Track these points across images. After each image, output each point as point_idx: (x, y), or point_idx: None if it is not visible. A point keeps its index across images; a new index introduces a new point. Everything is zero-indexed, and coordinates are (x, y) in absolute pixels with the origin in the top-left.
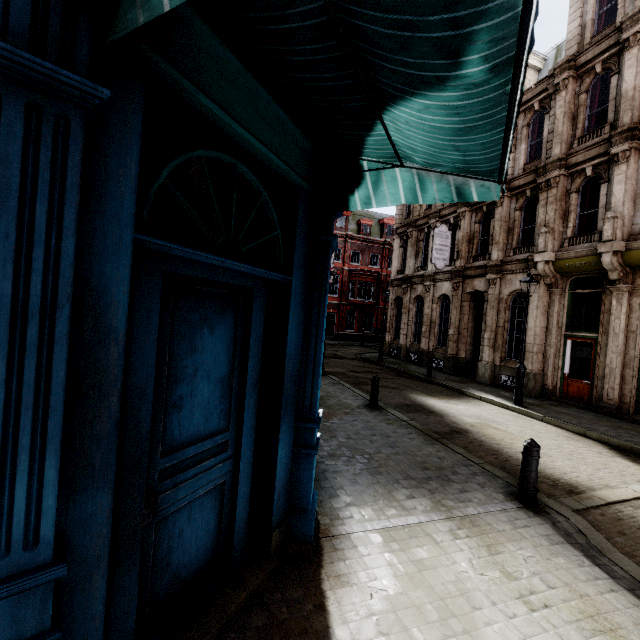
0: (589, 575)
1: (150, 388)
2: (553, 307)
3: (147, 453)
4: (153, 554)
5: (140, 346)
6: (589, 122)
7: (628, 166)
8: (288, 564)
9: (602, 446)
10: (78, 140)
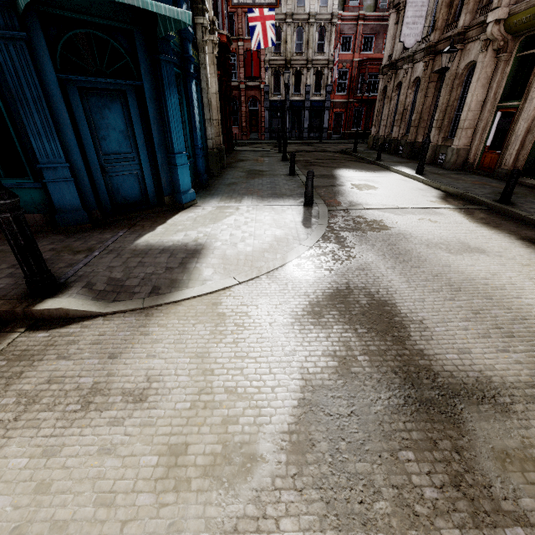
0: (291, 219)
1: (87, 130)
2: (495, 77)
3: (95, 151)
4: (112, 187)
5: (78, 114)
6: None
7: None
8: (173, 209)
9: (437, 193)
10: (26, 50)
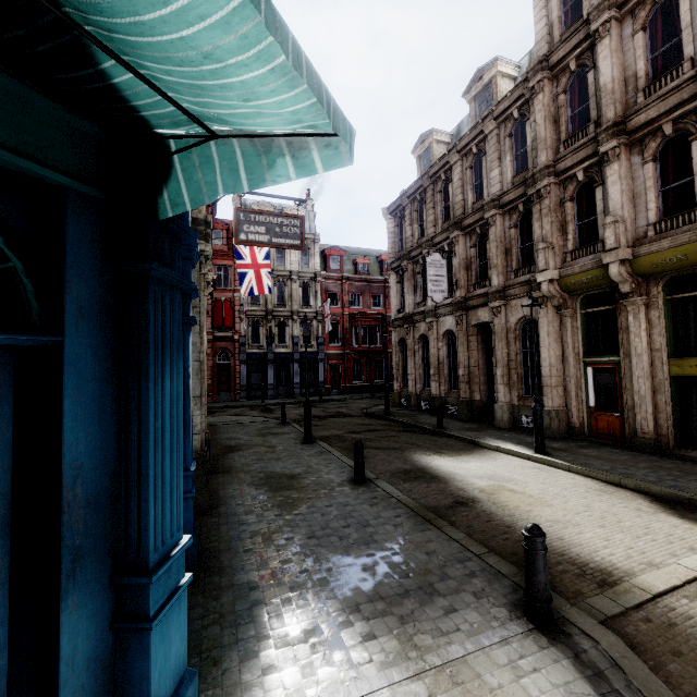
0: None
1: None
2: (566, 331)
3: None
4: None
5: None
6: (572, 124)
7: (620, 164)
8: None
9: (642, 498)
10: None
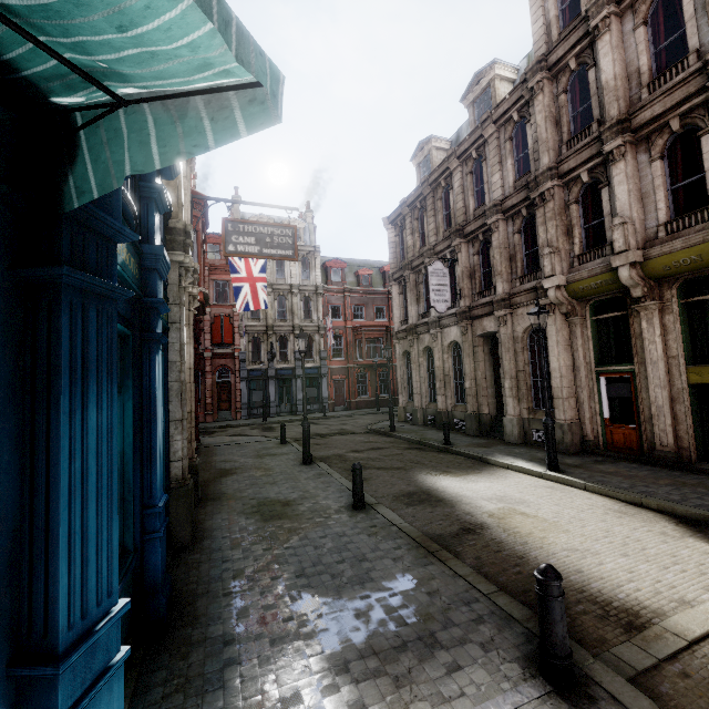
0: None
1: None
2: (576, 340)
3: None
4: None
5: None
6: (574, 124)
7: (626, 163)
8: None
9: (666, 520)
10: None
